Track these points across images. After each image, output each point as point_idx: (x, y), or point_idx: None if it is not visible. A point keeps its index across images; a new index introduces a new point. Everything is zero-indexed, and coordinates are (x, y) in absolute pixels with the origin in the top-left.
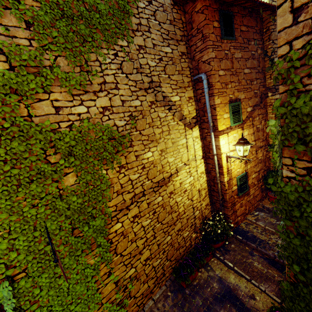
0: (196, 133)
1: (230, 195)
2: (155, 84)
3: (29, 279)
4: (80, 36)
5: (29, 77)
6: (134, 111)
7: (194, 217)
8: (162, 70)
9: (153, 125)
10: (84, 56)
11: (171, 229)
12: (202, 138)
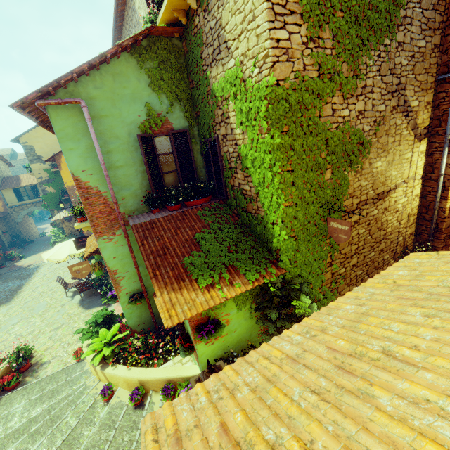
0: (423, 147)
1: (447, 224)
2: (401, 87)
3: (296, 243)
4: (360, 40)
5: (328, 83)
6: (378, 117)
7: (397, 243)
8: (410, 70)
9: (389, 133)
10: (358, 60)
11: (376, 246)
12: (427, 154)
